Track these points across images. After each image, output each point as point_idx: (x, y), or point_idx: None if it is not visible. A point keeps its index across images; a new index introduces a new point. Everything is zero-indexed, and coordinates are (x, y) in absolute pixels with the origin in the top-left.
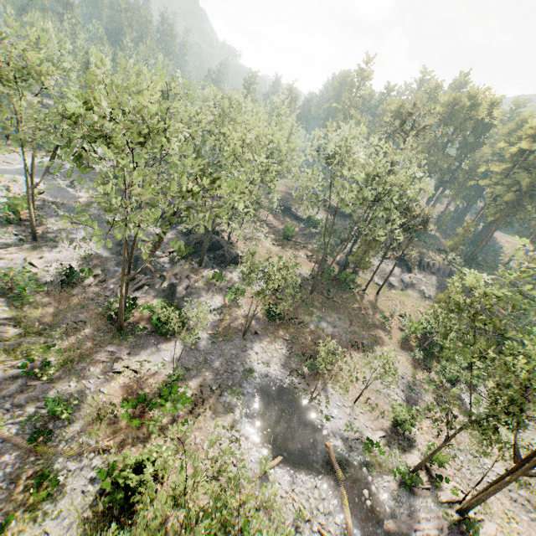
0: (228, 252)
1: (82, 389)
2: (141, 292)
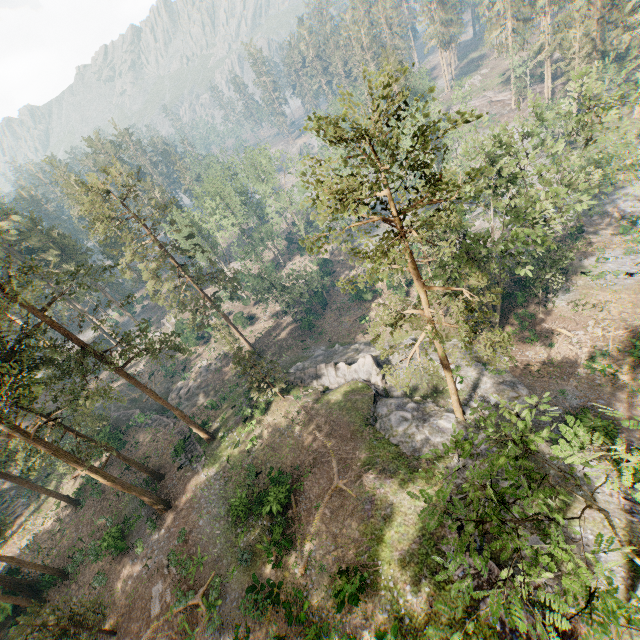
0: None
1: None
2: None
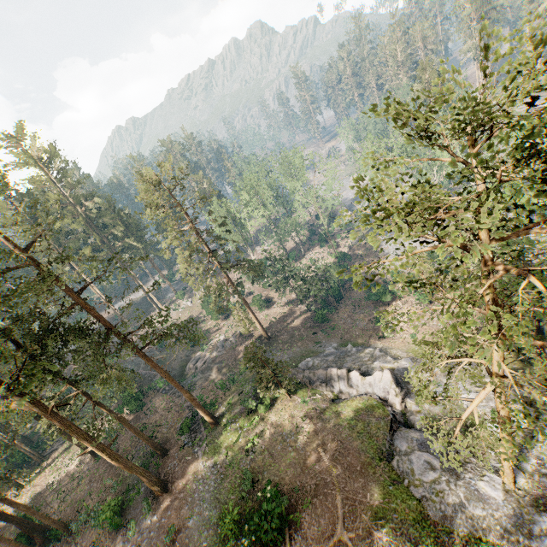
0: None
1: None
2: None
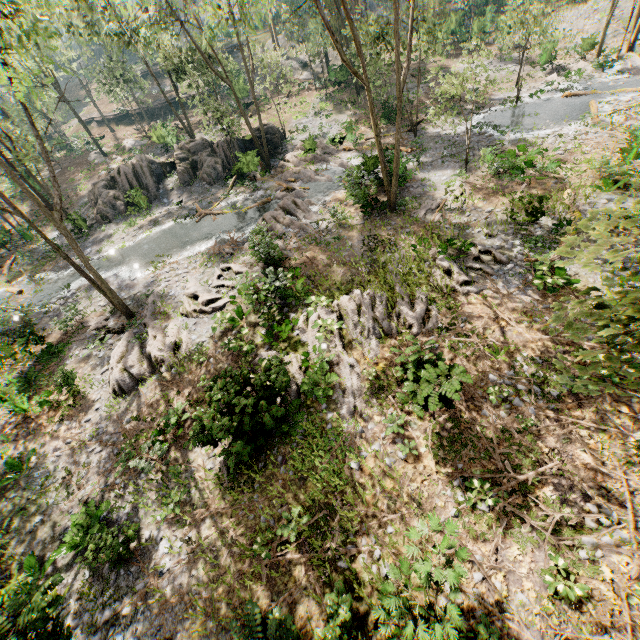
0: (265, 134)
1: (492, 217)
2: (313, 207)
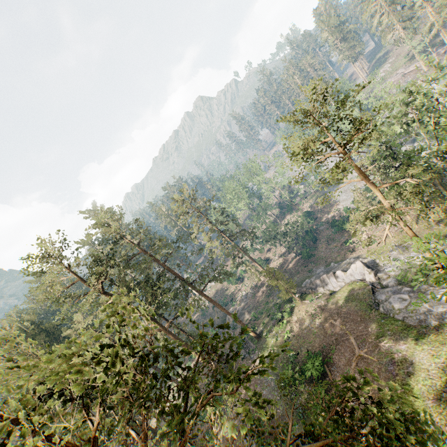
0: None
1: None
2: None
